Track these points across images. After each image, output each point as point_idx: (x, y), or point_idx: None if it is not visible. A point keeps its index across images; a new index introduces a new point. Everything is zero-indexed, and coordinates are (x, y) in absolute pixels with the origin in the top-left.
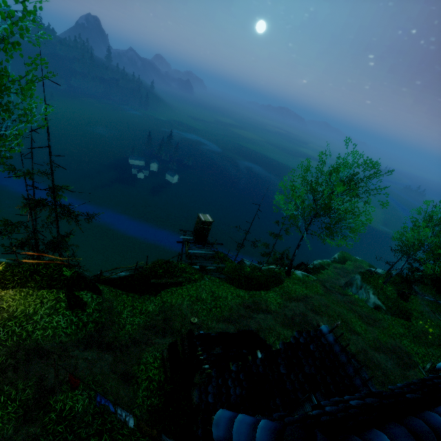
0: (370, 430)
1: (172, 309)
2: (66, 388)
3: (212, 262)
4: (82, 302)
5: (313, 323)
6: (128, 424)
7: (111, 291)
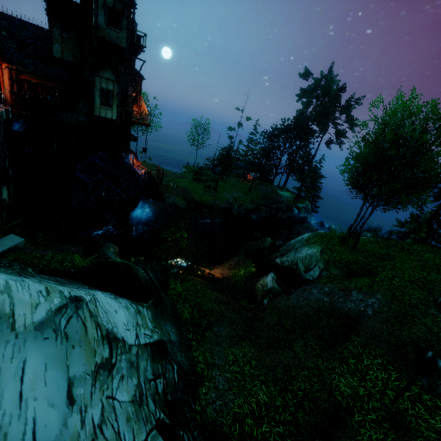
0: None
1: None
2: None
3: None
4: None
5: None
6: None
7: None
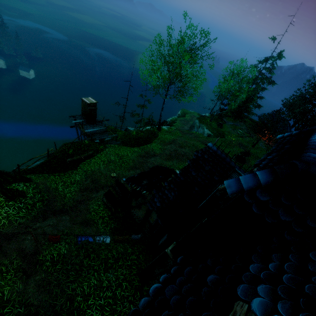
0: (303, 154)
1: (94, 173)
2: (46, 247)
3: (107, 134)
4: (19, 192)
5: (182, 153)
6: (105, 242)
7: (39, 177)
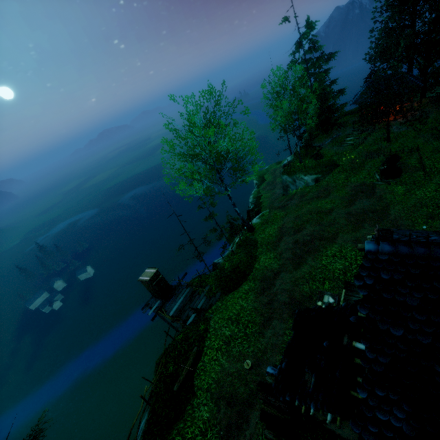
0: None
1: (221, 384)
2: None
3: (197, 296)
4: None
5: (307, 239)
6: None
7: None
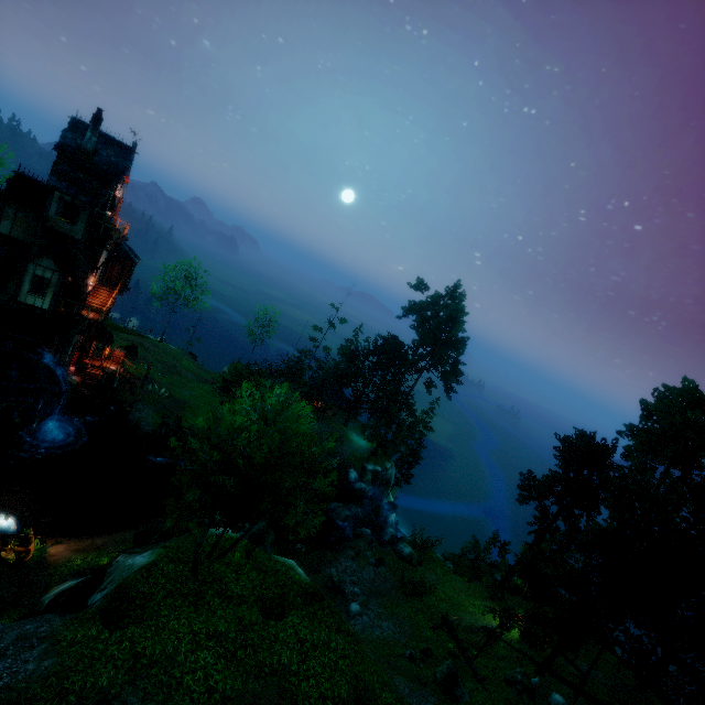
0: None
1: None
2: None
3: None
4: None
5: (145, 346)
6: None
7: None
